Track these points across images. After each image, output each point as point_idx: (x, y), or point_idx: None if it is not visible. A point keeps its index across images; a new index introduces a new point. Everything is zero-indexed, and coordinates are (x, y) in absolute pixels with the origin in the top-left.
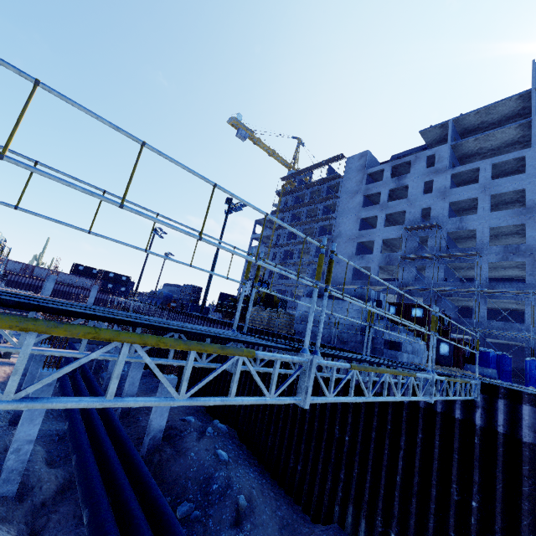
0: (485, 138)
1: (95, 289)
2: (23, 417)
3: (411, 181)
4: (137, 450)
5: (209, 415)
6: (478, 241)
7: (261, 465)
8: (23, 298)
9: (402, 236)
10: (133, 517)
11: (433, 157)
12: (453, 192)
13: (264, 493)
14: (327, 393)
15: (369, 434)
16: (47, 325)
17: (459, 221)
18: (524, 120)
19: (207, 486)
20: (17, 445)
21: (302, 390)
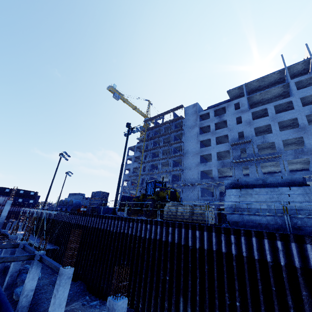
0: (265, 93)
1: (9, 203)
2: None
3: (228, 117)
4: None
5: None
6: (277, 148)
7: None
8: None
9: (229, 149)
10: None
11: (236, 105)
12: (255, 122)
13: None
14: None
15: None
16: None
17: (262, 138)
18: (285, 82)
19: None
20: None
21: None
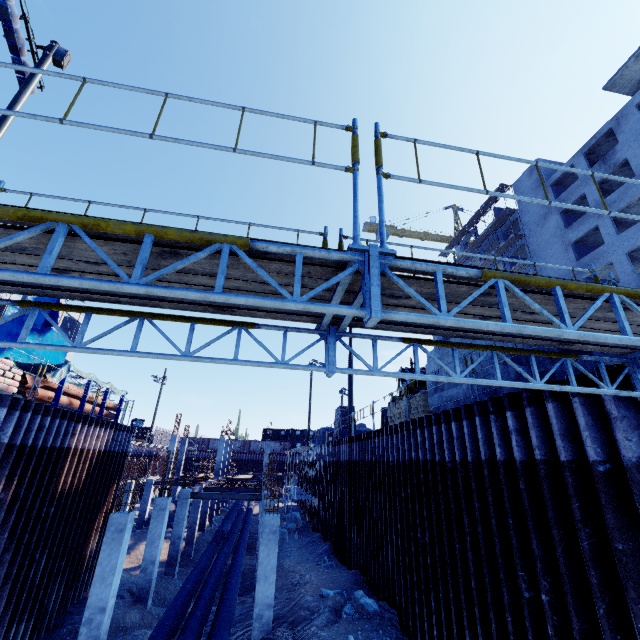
0: None
1: (268, 445)
2: (95, 574)
3: (628, 151)
4: None
5: (368, 589)
6: None
7: None
8: None
9: None
10: None
11: None
12: None
13: None
14: None
15: (587, 578)
16: None
17: None
18: None
19: None
20: (89, 614)
21: None
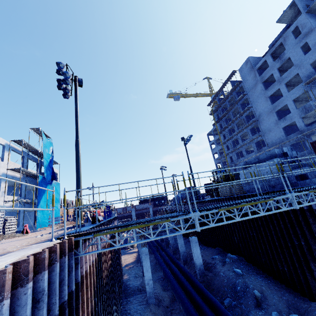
0: None
1: (150, 207)
2: (144, 270)
3: (290, 53)
4: (196, 278)
5: (226, 252)
6: None
7: (265, 273)
8: (114, 226)
9: (306, 90)
10: (199, 304)
11: (297, 28)
12: None
13: (270, 288)
14: (209, 223)
15: (315, 236)
16: (118, 230)
17: None
18: None
19: (235, 288)
20: (147, 282)
21: (195, 226)
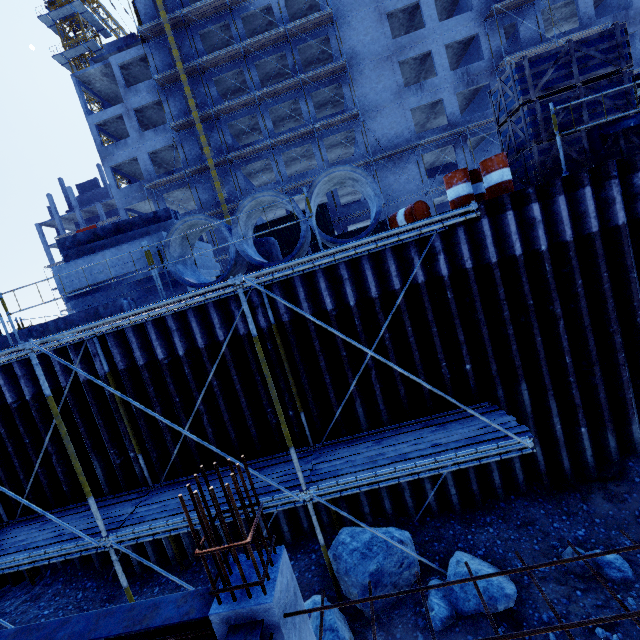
0: None
1: None
2: None
3: None
4: None
5: None
6: (583, 16)
7: None
8: None
9: (477, 32)
10: None
11: None
12: None
13: None
14: None
15: None
16: None
17: None
18: None
19: None
20: None
21: None
